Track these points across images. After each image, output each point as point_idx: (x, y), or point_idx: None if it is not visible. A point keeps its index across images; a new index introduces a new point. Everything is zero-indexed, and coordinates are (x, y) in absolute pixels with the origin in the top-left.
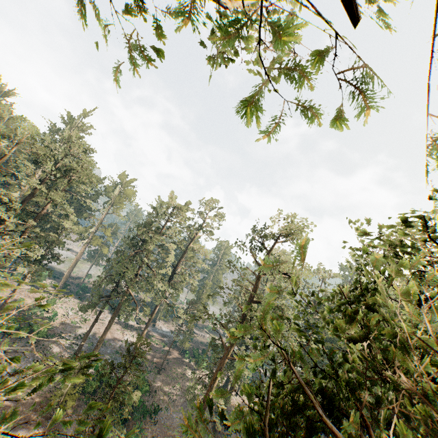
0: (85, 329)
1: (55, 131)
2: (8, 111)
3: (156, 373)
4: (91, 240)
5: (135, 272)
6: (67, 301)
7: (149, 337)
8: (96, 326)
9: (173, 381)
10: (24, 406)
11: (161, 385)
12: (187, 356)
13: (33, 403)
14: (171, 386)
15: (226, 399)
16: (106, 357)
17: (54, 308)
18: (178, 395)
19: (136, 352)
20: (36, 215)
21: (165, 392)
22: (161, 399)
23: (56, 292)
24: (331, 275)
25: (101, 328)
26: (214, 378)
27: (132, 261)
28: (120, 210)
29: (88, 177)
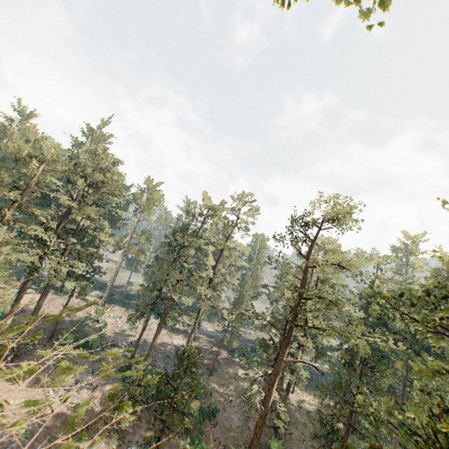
0: (135, 336)
1: (77, 145)
2: (32, 132)
3: (208, 375)
4: (127, 249)
5: (175, 278)
6: (114, 310)
7: (196, 338)
8: (144, 332)
9: (226, 382)
10: (91, 415)
11: (215, 387)
12: (236, 356)
13: (98, 412)
14: (225, 387)
15: (285, 400)
16: (158, 362)
17: (103, 319)
18: (234, 395)
19: (189, 362)
20: (73, 232)
21: (220, 393)
22: (217, 400)
23: (103, 303)
24: (387, 260)
25: (149, 333)
26: (273, 382)
27: (170, 266)
28: (150, 216)
29: (116, 187)
